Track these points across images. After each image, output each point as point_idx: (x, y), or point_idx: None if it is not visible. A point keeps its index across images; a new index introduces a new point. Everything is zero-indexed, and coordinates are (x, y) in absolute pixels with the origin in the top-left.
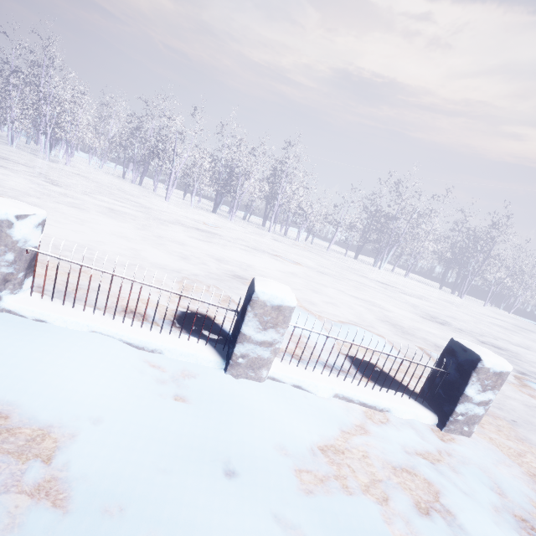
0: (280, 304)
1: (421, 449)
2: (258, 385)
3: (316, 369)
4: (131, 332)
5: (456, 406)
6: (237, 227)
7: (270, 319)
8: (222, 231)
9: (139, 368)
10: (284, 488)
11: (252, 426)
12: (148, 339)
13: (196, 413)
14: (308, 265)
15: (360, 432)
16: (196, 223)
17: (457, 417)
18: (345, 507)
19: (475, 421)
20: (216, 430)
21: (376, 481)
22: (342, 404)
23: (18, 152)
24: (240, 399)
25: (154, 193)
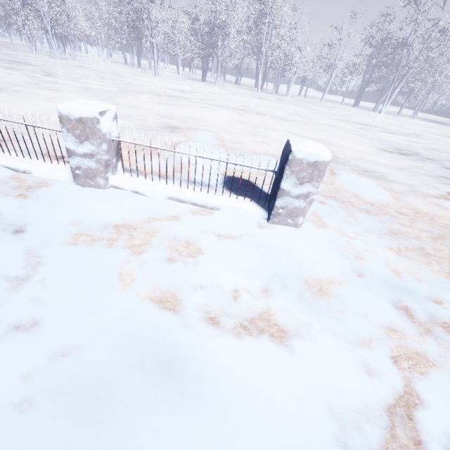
0: (80, 116)
1: (222, 232)
2: (97, 191)
3: (163, 181)
4: (10, 159)
5: (276, 201)
6: (220, 91)
7: (81, 132)
8: (196, 95)
9: (5, 180)
10: (51, 240)
11: (61, 210)
12: (19, 163)
13: (23, 202)
14: (275, 115)
15: (171, 220)
16: (172, 91)
17: (278, 211)
18: (93, 252)
19: (297, 214)
20: (29, 211)
21: (146, 244)
22: (173, 204)
23: (36, 57)
24: (66, 196)
25: (149, 73)
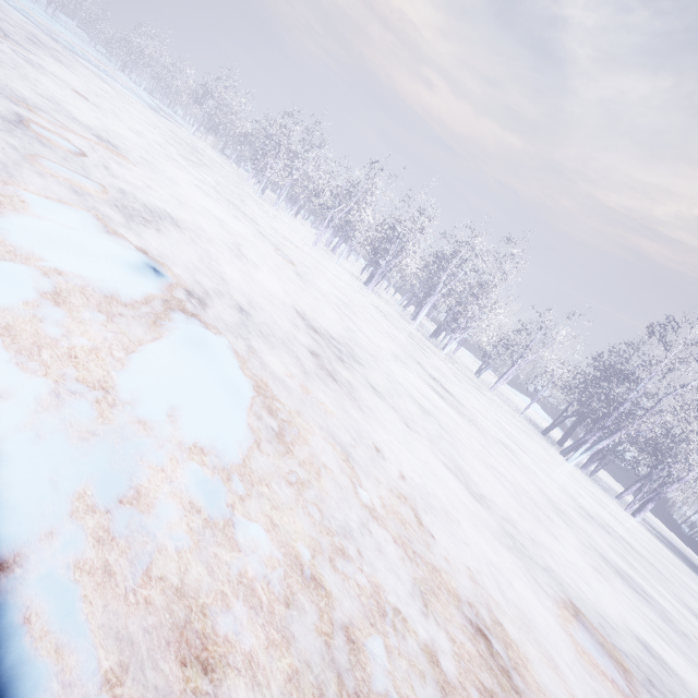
0: None
1: None
2: None
3: None
4: None
5: None
6: (348, 281)
7: None
8: (286, 242)
9: None
10: None
11: None
12: None
13: None
14: (310, 278)
15: None
16: (270, 228)
17: None
18: None
19: None
20: None
21: None
22: None
23: (244, 186)
24: None
25: (324, 250)
